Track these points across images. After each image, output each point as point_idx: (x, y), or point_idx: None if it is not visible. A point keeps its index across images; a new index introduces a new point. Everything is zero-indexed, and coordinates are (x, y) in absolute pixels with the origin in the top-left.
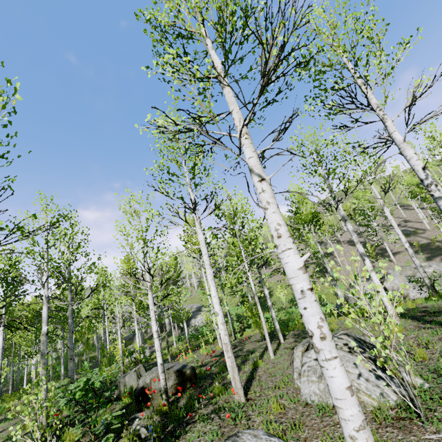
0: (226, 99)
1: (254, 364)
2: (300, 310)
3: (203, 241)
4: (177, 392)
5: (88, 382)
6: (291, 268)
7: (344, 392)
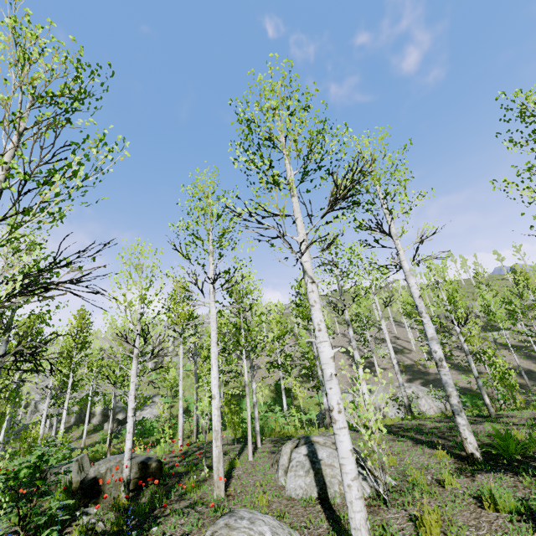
0: (294, 206)
1: (231, 464)
2: (326, 390)
3: (215, 316)
4: (136, 489)
5: (41, 458)
6: (325, 356)
7: (348, 453)
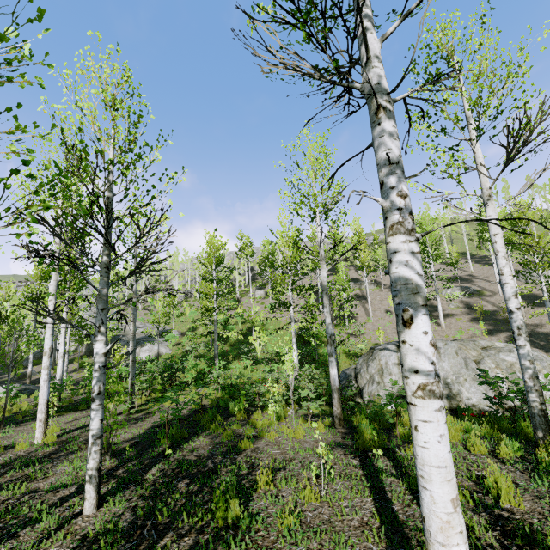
0: None
1: None
2: None
3: None
4: None
5: None
6: None
7: None
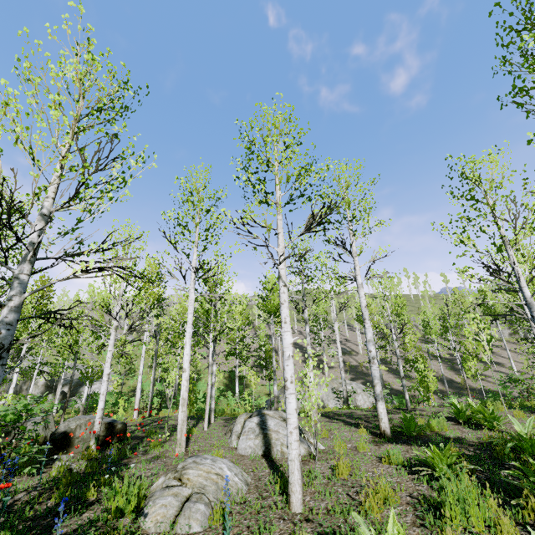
0: (278, 223)
1: (189, 431)
2: (284, 366)
3: (193, 301)
4: (101, 445)
5: (27, 407)
6: (287, 342)
7: (294, 410)
